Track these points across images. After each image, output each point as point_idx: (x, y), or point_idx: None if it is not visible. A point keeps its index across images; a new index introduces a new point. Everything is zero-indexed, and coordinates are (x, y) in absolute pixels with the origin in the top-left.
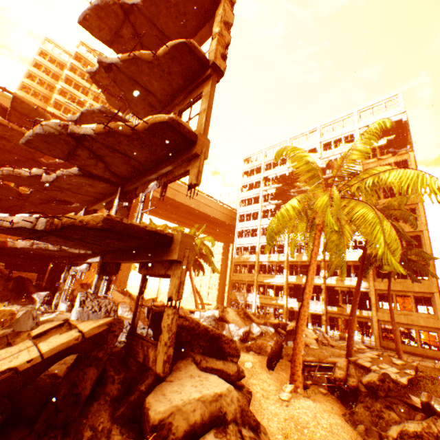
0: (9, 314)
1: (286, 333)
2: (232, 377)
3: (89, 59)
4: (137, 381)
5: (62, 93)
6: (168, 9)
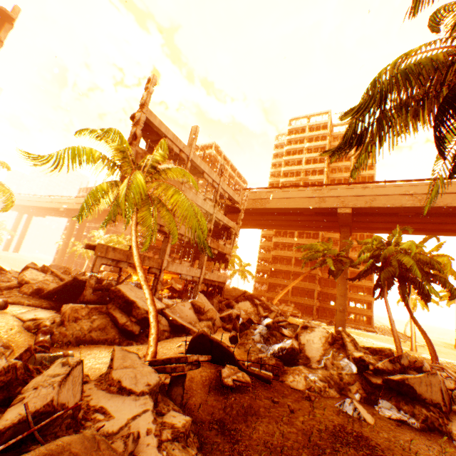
0: None
1: (384, 385)
2: (120, 325)
3: (296, 127)
4: None
5: (288, 163)
6: (145, 134)
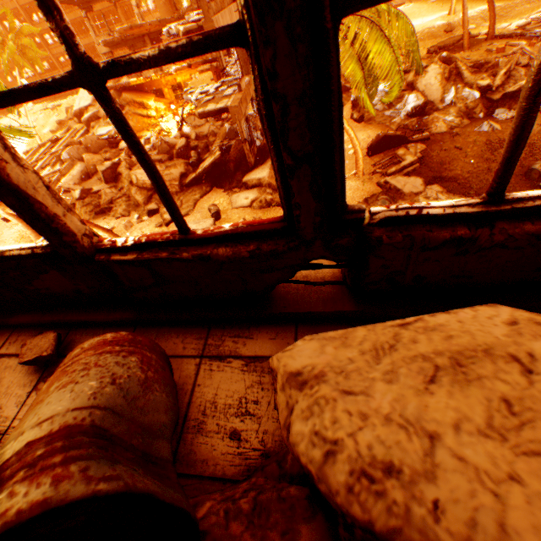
0: (225, 130)
1: (501, 99)
2: None
3: None
4: (257, 165)
5: None
6: None
